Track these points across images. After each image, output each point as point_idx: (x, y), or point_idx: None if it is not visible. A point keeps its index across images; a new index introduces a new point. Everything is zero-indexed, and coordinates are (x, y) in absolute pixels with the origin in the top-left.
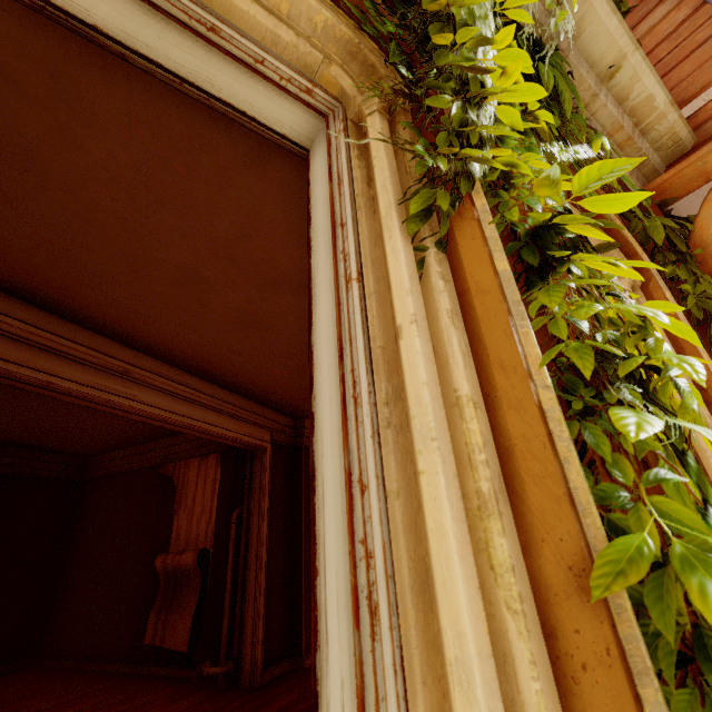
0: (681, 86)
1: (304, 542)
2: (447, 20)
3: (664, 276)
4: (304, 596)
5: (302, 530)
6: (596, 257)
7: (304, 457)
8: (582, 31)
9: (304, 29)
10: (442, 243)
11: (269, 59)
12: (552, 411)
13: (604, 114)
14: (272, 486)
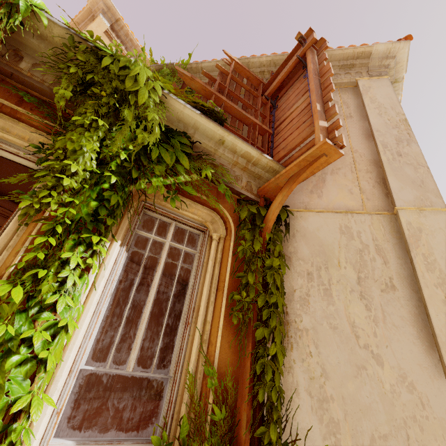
0: (292, 141)
1: (131, 334)
2: (63, 151)
3: (239, 235)
4: (121, 362)
5: (131, 327)
6: (41, 239)
7: (145, 290)
8: (198, 127)
9: (35, 143)
10: (28, 224)
11: (21, 152)
12: (4, 278)
13: (226, 157)
14: (120, 301)
